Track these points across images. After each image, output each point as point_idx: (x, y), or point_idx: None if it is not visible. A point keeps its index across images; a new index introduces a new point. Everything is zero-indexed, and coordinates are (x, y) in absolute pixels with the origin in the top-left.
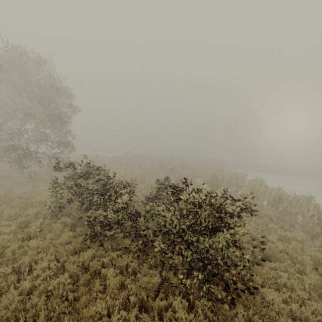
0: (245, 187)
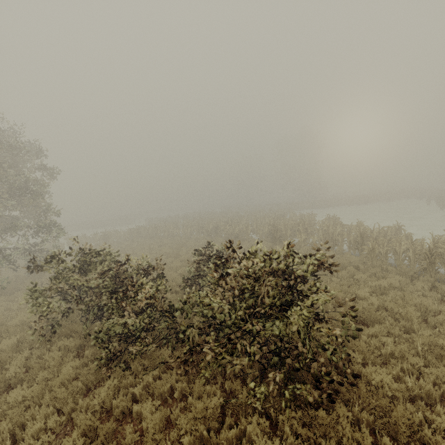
0: (317, 232)
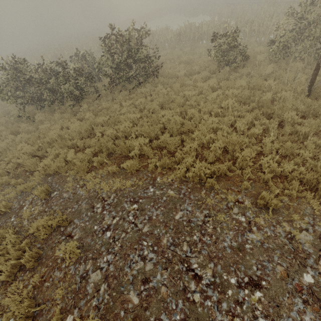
0: None
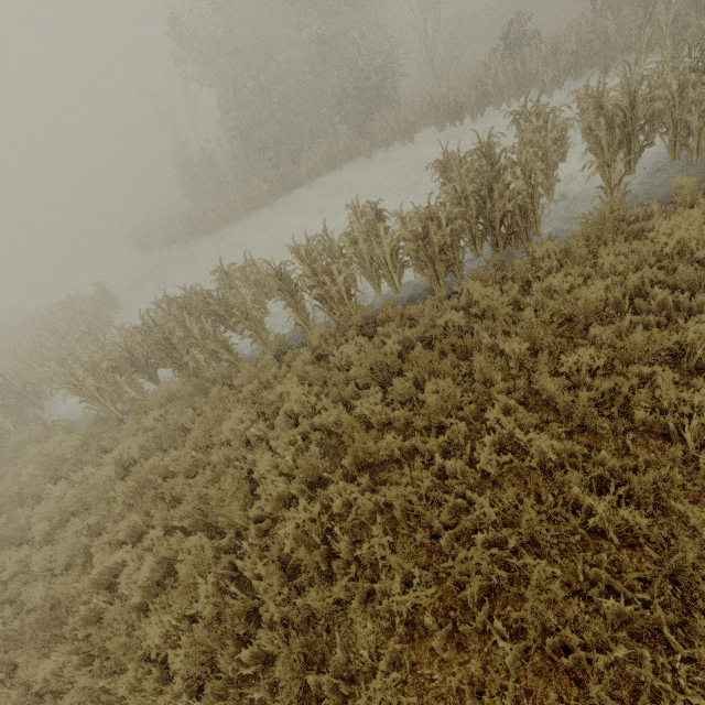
0: None
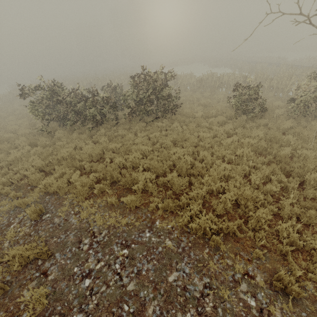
0: None
